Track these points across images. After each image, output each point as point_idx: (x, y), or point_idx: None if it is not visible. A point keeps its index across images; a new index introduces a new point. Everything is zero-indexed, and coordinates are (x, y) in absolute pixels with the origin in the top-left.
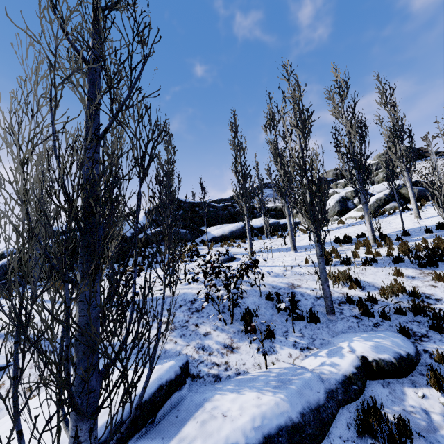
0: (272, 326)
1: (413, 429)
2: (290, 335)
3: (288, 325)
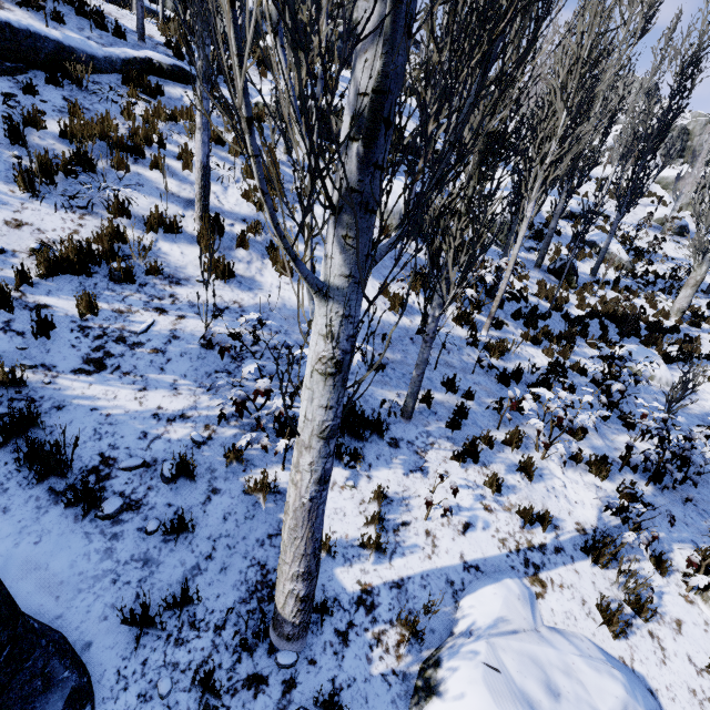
0: (66, 19)
1: (168, 97)
2: (86, 32)
3: (88, 27)
